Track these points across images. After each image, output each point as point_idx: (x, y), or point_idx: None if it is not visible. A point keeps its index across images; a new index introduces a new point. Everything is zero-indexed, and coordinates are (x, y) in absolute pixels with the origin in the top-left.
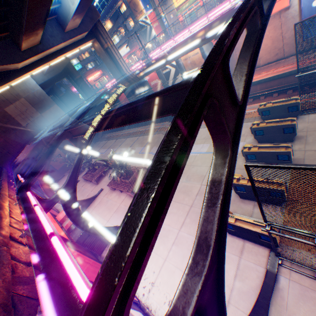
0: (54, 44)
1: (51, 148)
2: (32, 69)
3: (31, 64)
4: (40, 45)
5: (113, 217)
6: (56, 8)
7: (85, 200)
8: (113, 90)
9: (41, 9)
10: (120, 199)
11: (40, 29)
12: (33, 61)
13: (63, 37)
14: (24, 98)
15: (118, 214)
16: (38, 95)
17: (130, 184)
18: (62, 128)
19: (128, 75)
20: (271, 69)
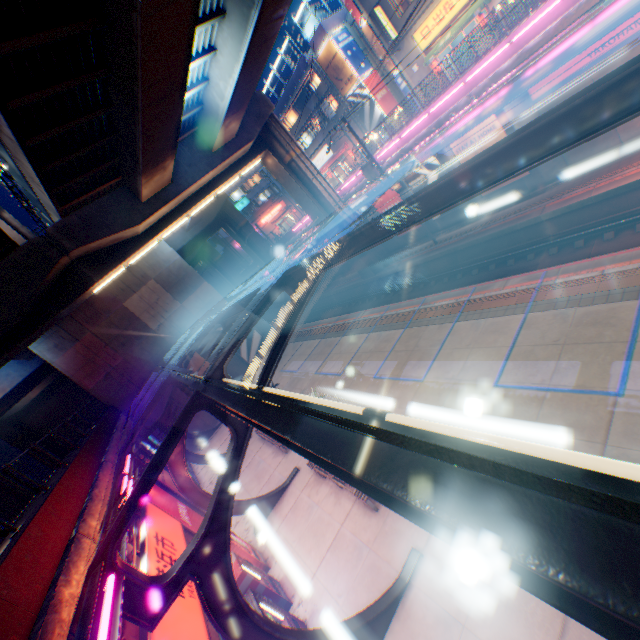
0: (194, 177)
1: (166, 443)
2: (161, 230)
3: (159, 221)
4: (172, 185)
5: (326, 566)
6: (195, 114)
7: (261, 499)
8: (306, 269)
9: (165, 123)
10: (340, 509)
11: (169, 158)
12: (162, 216)
13: (211, 161)
14: (154, 280)
15: (337, 556)
16: (176, 269)
17: None
18: (217, 325)
19: (339, 220)
20: None
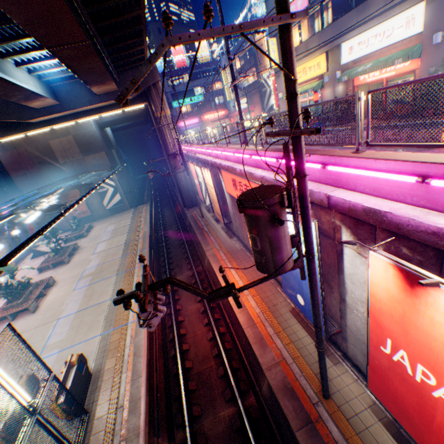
0: (76, 106)
1: None
2: (51, 125)
3: (51, 119)
4: (59, 105)
5: None
6: None
7: None
8: None
9: (14, 92)
10: None
11: (41, 98)
12: (53, 118)
13: (92, 99)
14: (73, 136)
15: None
16: (89, 136)
17: (4, 311)
18: (100, 178)
19: None
20: (257, 286)
